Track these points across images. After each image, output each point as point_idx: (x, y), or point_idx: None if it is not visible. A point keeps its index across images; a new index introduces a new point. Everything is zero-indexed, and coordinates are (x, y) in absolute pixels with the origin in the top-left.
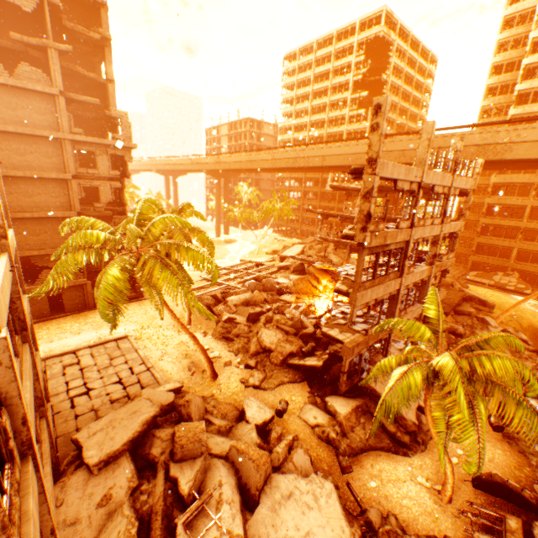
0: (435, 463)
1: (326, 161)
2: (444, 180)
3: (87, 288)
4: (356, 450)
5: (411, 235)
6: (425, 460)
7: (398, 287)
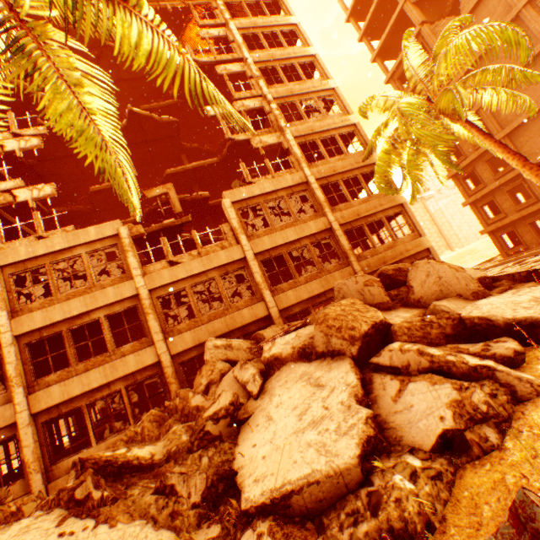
0: None
1: None
2: None
3: None
4: None
5: None
6: None
7: None
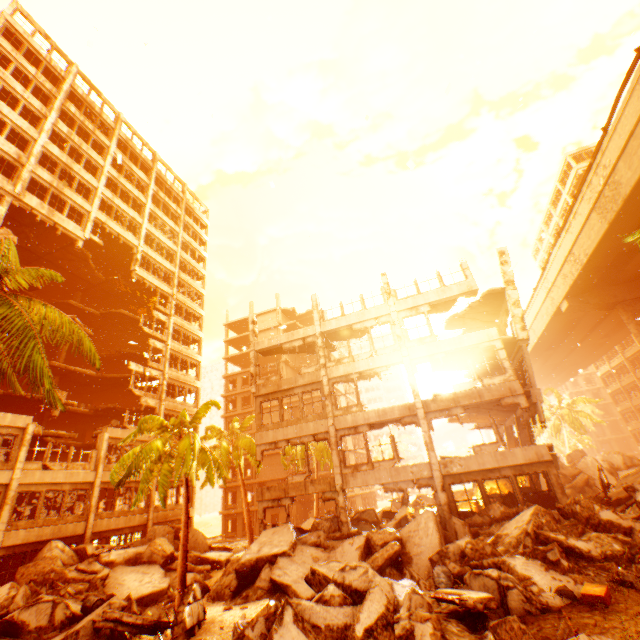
0: (220, 608)
1: (535, 331)
2: (368, 314)
3: (291, 510)
4: (214, 592)
5: (322, 375)
6: (222, 606)
7: (325, 428)
